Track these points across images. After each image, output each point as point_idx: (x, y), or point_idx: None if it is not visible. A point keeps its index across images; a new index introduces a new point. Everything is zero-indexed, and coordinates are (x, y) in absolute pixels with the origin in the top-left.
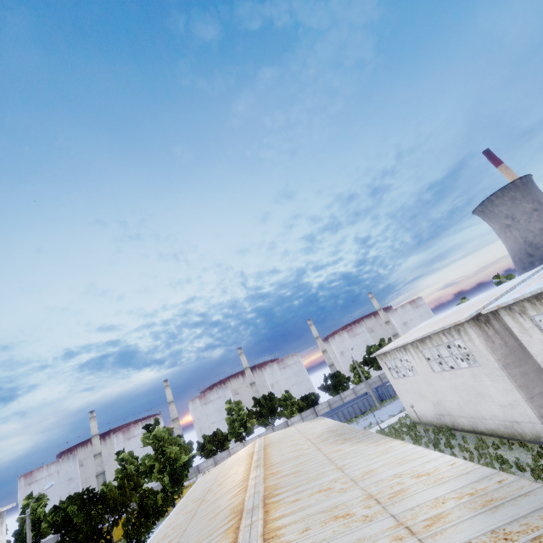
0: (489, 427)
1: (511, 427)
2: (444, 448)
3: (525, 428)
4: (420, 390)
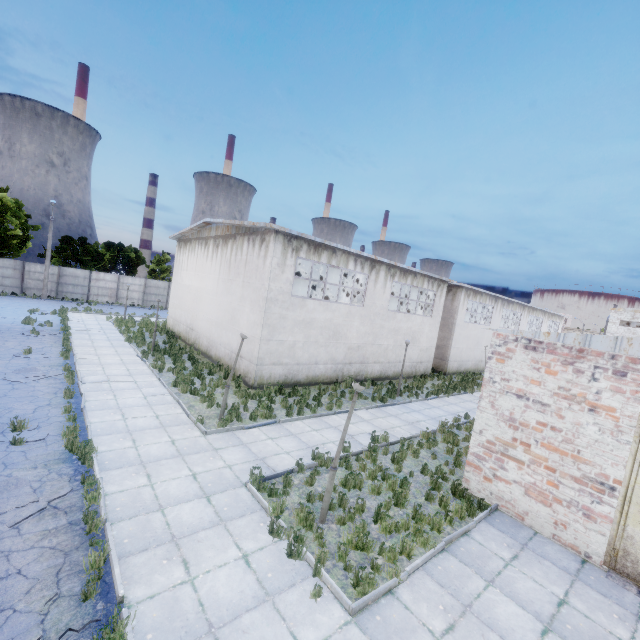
0: (398, 370)
1: (415, 367)
2: (403, 394)
3: (423, 366)
4: (343, 327)
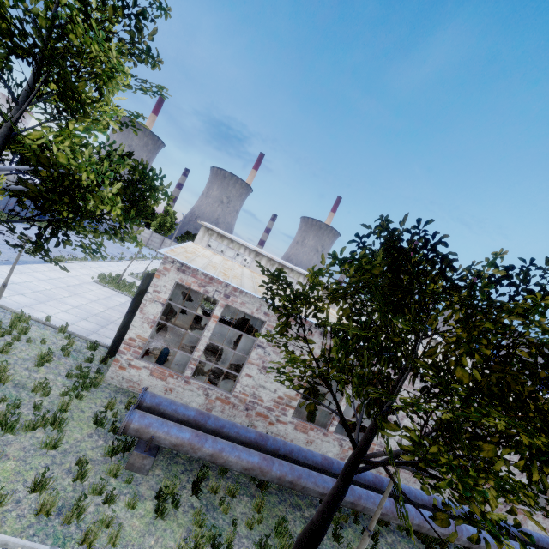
0: None
1: None
2: None
3: None
4: None
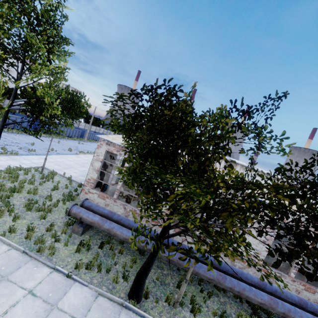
0: None
1: None
2: None
3: None
4: None
